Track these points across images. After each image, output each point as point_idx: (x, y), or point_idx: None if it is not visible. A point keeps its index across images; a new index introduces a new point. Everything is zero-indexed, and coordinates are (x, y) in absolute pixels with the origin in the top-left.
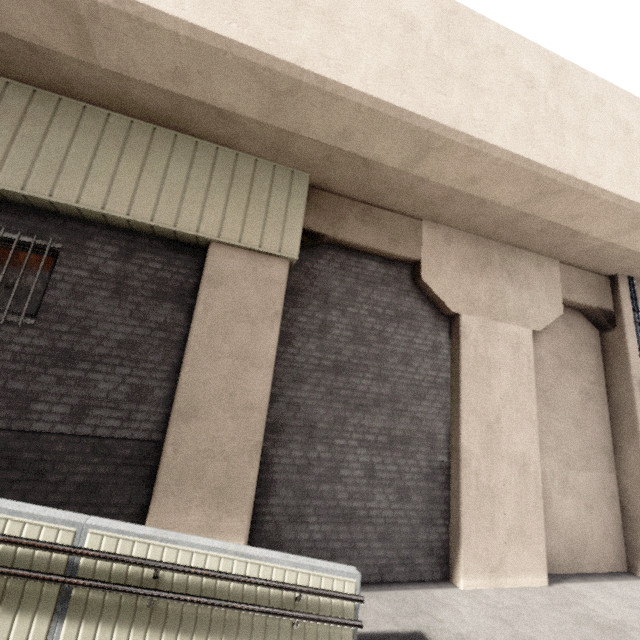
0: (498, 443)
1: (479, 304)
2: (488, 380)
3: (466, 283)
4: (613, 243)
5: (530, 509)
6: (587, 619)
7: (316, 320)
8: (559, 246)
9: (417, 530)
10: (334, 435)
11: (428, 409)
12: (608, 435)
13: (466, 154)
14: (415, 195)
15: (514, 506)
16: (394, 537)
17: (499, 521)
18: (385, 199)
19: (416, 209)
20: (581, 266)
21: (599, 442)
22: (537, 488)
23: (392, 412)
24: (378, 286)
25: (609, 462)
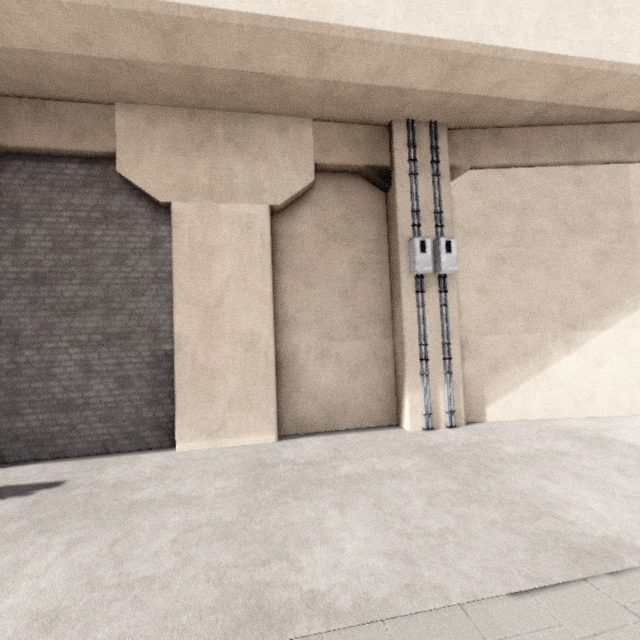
0: (220, 325)
1: (196, 188)
2: (208, 266)
3: (178, 167)
4: (330, 80)
5: (258, 380)
6: (258, 461)
7: (8, 236)
8: (285, 100)
9: (142, 410)
10: (42, 340)
11: (149, 304)
12: (387, 302)
13: (22, 6)
14: (63, 75)
15: (238, 379)
16: (117, 418)
17: (220, 394)
18: (48, 88)
19: (91, 92)
20: (344, 119)
21: (373, 310)
22: (268, 361)
23: (107, 312)
24: (79, 190)
25: (385, 328)
